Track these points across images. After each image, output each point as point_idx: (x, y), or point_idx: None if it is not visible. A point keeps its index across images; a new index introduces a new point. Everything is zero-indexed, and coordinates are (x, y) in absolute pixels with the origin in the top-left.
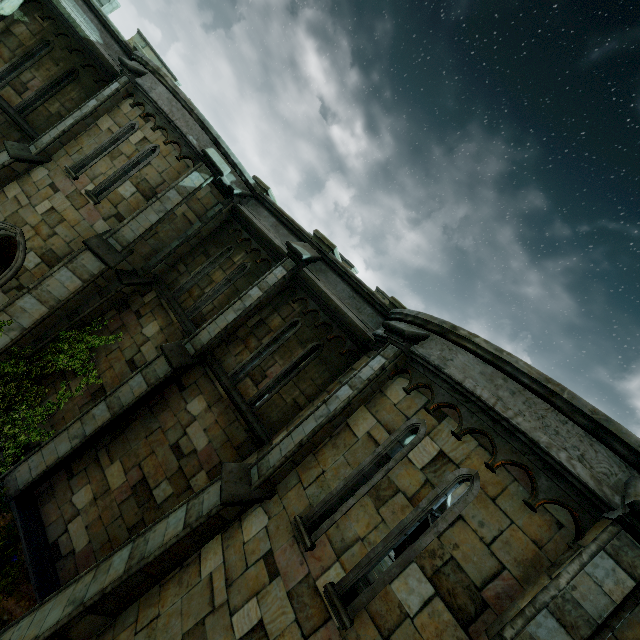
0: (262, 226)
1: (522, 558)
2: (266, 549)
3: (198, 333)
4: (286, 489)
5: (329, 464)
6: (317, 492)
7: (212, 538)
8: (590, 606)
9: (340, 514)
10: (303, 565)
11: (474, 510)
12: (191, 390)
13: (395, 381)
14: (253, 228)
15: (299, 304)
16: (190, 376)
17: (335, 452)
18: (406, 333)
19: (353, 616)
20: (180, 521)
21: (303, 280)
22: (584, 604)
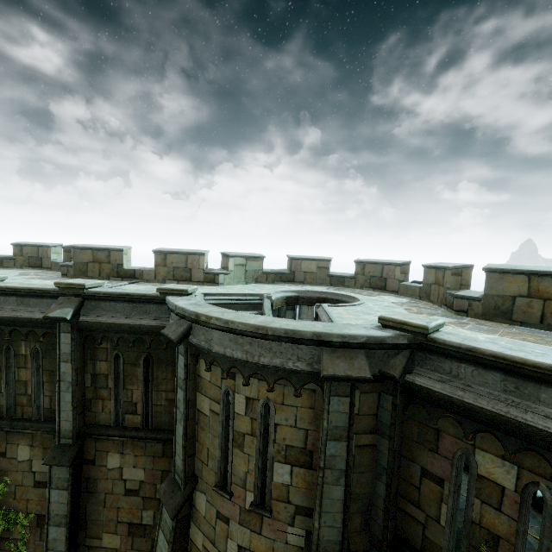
0: (11, 312)
1: (311, 419)
2: (215, 512)
3: (59, 428)
4: (200, 472)
5: (207, 442)
6: (213, 463)
7: (189, 527)
8: (341, 423)
9: (230, 469)
10: (235, 505)
11: (279, 416)
12: (99, 457)
13: (200, 364)
14: (5, 322)
15: (105, 342)
16: (88, 451)
17: (205, 433)
18: (176, 342)
19: (270, 508)
20: (164, 542)
21: (89, 327)
22: (338, 424)
